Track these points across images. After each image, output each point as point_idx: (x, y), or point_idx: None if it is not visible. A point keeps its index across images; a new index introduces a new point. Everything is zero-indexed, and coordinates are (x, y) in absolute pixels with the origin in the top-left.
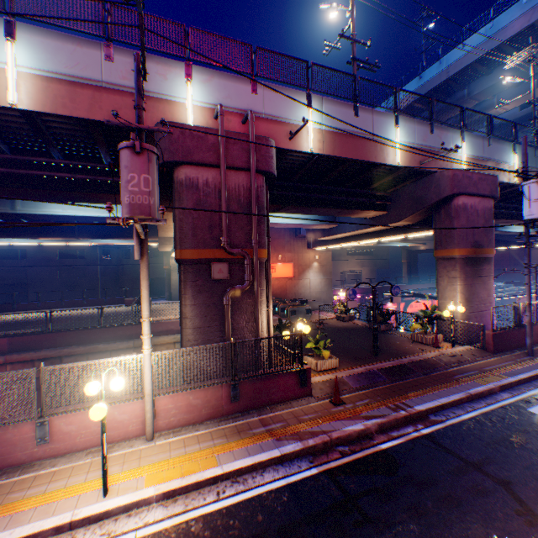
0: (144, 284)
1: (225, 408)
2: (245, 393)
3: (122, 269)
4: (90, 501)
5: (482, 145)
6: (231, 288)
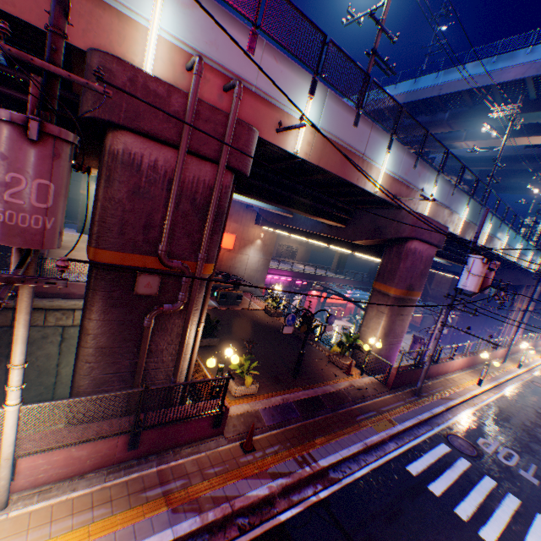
0: (21, 319)
1: (119, 455)
2: (148, 439)
3: None
4: None
5: (448, 192)
6: (158, 308)
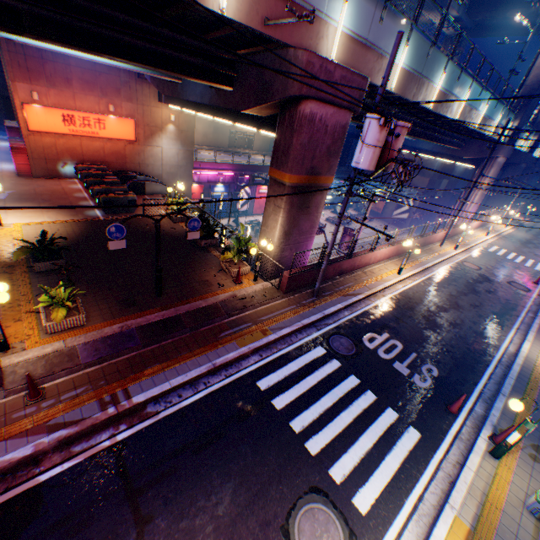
0: None
1: None
2: None
3: None
4: None
5: (374, 16)
6: None
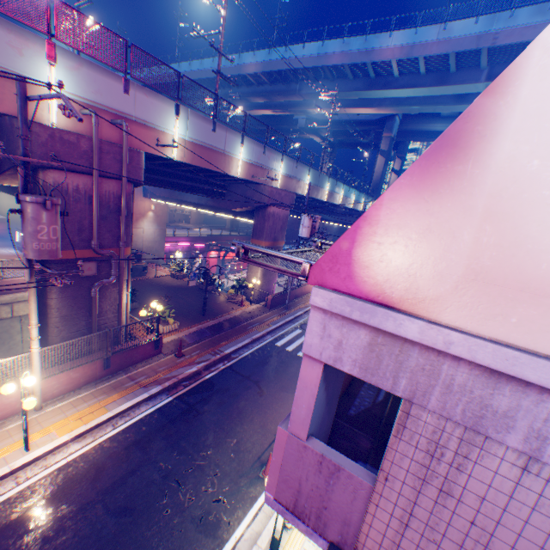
0: (33, 299)
1: (100, 374)
2: (116, 362)
3: None
4: (18, 457)
5: (293, 167)
6: (100, 283)
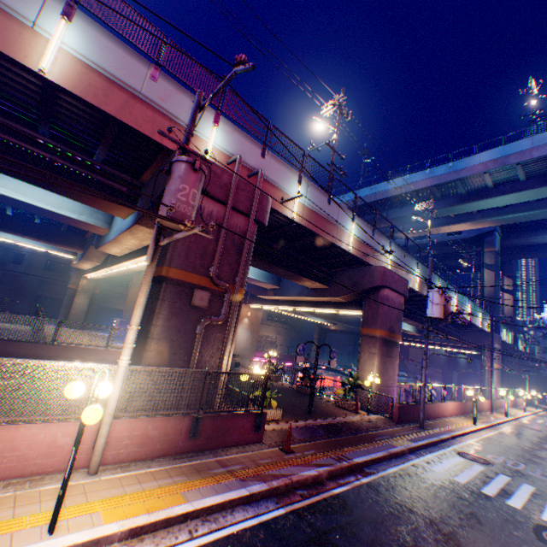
0: (144, 289)
1: (181, 444)
2: (204, 431)
3: (2, 274)
4: (31, 539)
5: (401, 255)
6: (208, 318)
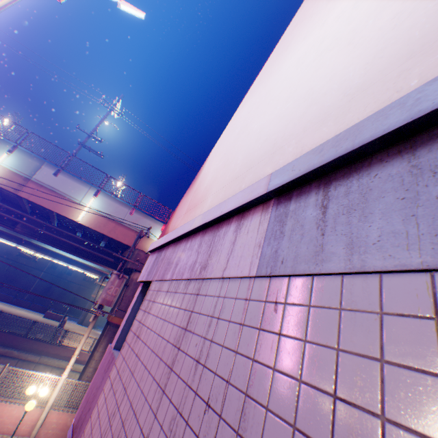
0: (86, 334)
1: None
2: None
3: (59, 280)
4: None
5: None
6: None
